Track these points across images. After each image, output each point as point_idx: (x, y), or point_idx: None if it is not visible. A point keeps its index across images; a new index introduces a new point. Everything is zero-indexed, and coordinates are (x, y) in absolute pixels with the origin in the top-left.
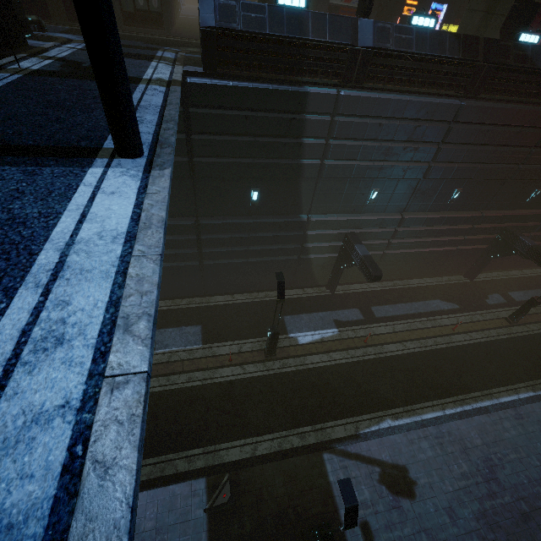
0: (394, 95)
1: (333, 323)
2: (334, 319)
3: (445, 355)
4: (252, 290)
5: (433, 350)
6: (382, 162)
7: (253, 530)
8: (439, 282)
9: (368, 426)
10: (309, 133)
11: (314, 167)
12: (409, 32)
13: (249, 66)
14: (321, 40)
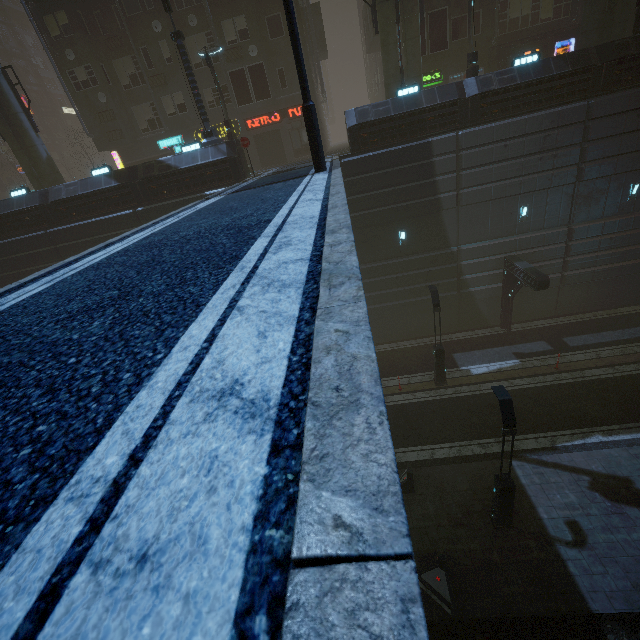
0: (511, 119)
1: (512, 355)
2: (513, 352)
3: None
4: (416, 337)
5: None
6: (521, 178)
7: (436, 512)
8: None
9: (569, 440)
10: (439, 171)
11: (451, 199)
12: (510, 72)
13: (383, 140)
14: (434, 105)
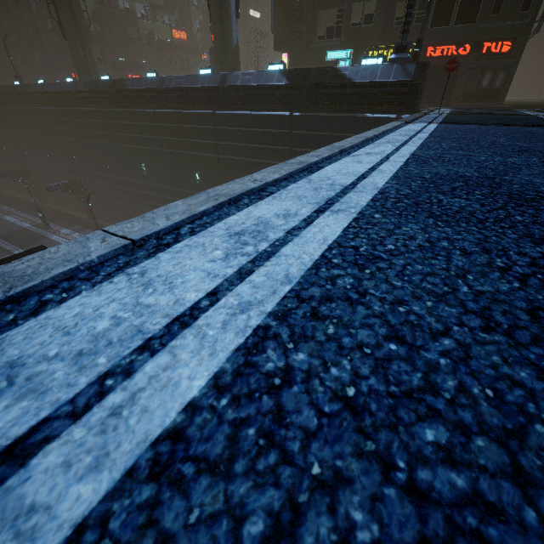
0: None
1: None
2: None
3: None
4: None
5: None
6: None
7: None
8: None
9: None
10: None
11: None
12: None
13: None
14: None
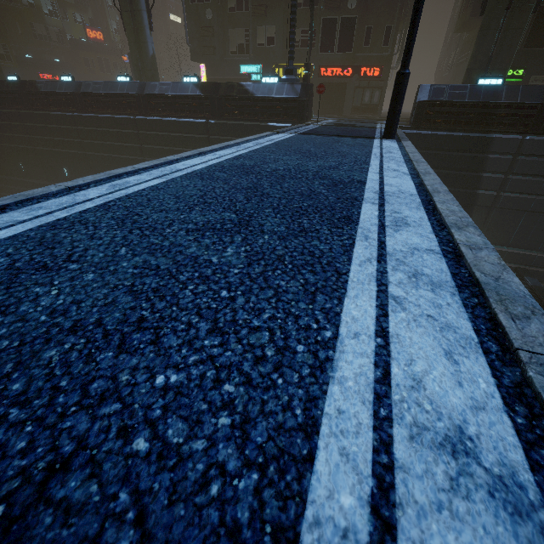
0: None
1: None
2: None
3: None
4: None
5: None
6: None
7: None
8: None
9: None
10: (489, 168)
11: (488, 197)
12: None
13: (446, 122)
14: (512, 102)
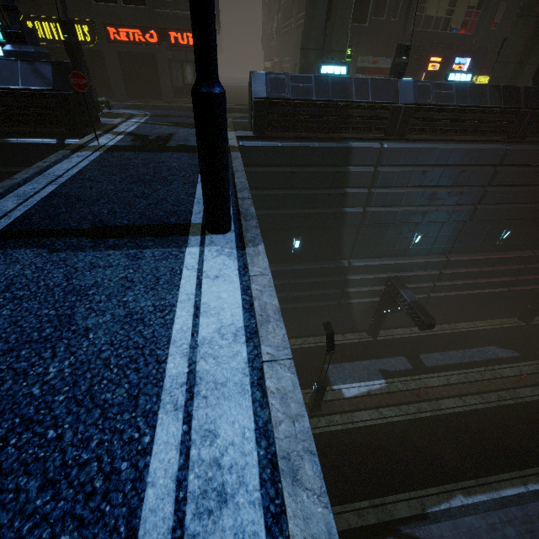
0: (437, 144)
1: (379, 373)
2: (379, 368)
3: (513, 413)
4: (289, 336)
5: (498, 407)
6: (426, 207)
7: None
8: (491, 326)
9: (437, 503)
10: (353, 183)
11: (356, 215)
12: (449, 88)
13: (296, 127)
14: (364, 101)
